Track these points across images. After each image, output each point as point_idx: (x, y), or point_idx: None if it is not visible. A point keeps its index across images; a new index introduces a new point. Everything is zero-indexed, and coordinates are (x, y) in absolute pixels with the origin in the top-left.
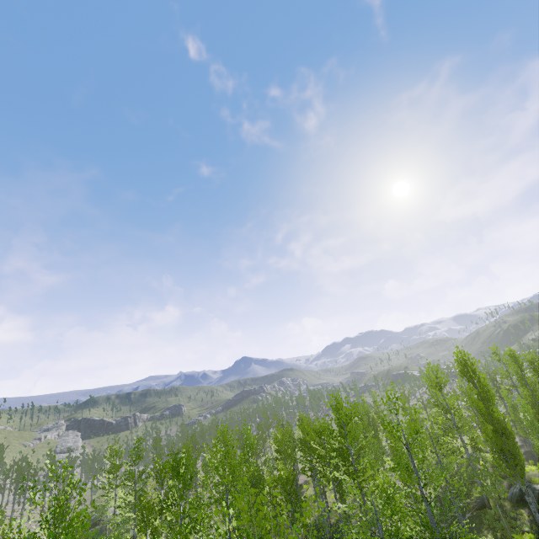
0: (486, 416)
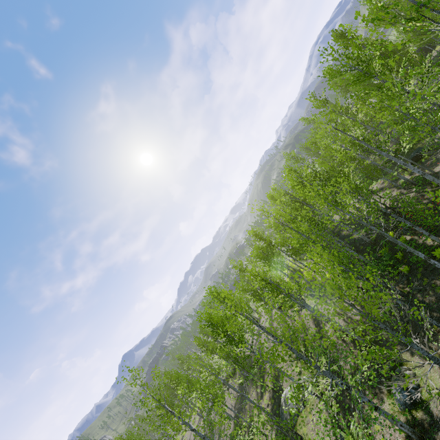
0: (382, 52)
